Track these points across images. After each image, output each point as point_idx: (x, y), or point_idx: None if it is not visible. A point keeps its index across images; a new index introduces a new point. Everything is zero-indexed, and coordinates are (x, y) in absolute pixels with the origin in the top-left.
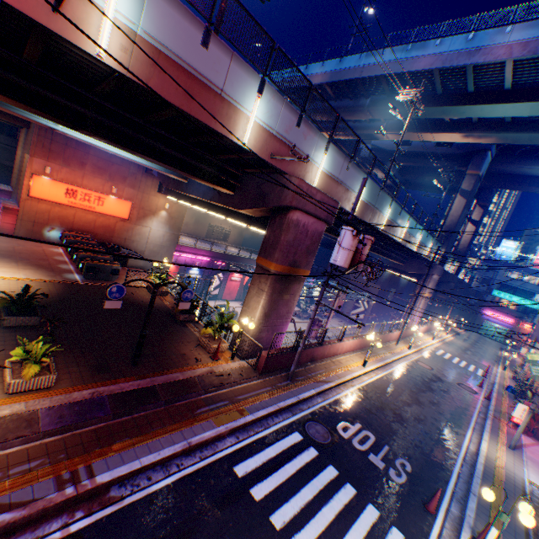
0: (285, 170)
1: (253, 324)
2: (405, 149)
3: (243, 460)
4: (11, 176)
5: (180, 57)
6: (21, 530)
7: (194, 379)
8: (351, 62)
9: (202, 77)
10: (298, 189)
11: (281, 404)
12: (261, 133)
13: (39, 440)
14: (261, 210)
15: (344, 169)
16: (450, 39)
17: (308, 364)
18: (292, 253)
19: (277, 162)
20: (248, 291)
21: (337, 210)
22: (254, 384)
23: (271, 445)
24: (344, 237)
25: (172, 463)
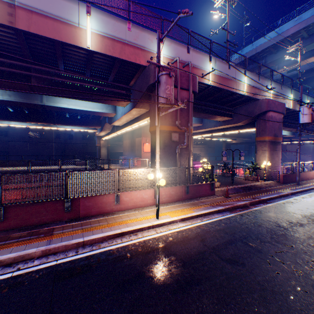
0: (258, 98)
1: (269, 163)
2: (293, 73)
3: (305, 199)
4: (111, 156)
5: (224, 75)
6: (253, 205)
7: (258, 185)
8: (247, 49)
9: (229, 78)
10: (267, 103)
11: (303, 189)
12: (247, 88)
13: (232, 194)
14: (249, 119)
15: (279, 90)
16: (303, 14)
17: (300, 181)
18: (272, 130)
19: (255, 96)
20: (256, 154)
21: (284, 107)
22: (283, 186)
23: (312, 196)
24: (303, 110)
25: (278, 199)
